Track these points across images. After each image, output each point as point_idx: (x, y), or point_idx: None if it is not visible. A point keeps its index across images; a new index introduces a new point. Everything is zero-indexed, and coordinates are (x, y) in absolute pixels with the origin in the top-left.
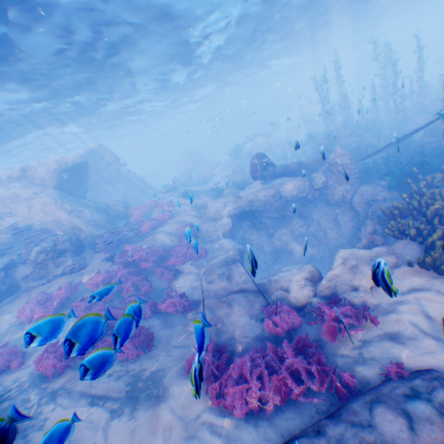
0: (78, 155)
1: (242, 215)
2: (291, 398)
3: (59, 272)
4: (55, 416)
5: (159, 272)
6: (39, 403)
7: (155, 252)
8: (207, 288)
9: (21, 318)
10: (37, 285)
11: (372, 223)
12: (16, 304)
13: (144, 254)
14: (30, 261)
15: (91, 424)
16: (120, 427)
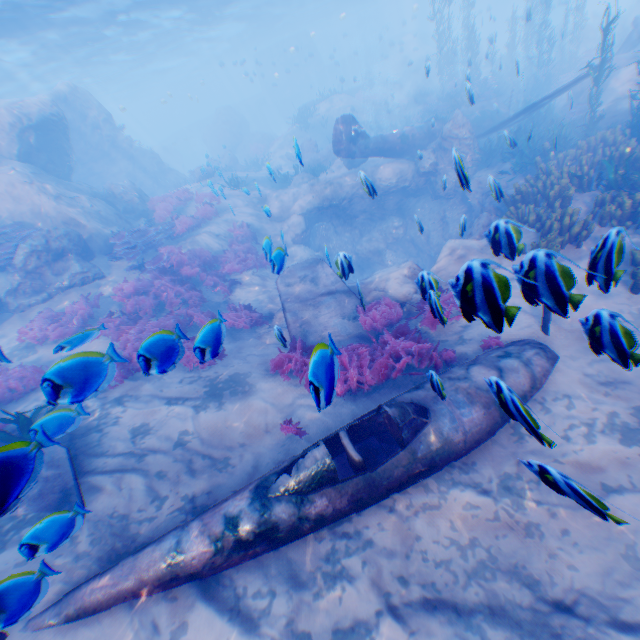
0: (46, 102)
1: (319, 213)
2: (389, 379)
3: (65, 284)
4: (128, 415)
5: (212, 284)
6: (102, 407)
7: (202, 258)
8: (286, 292)
9: (26, 341)
10: (33, 302)
11: (487, 214)
12: (9, 328)
13: (188, 259)
14: (14, 268)
15: (174, 417)
16: (209, 416)
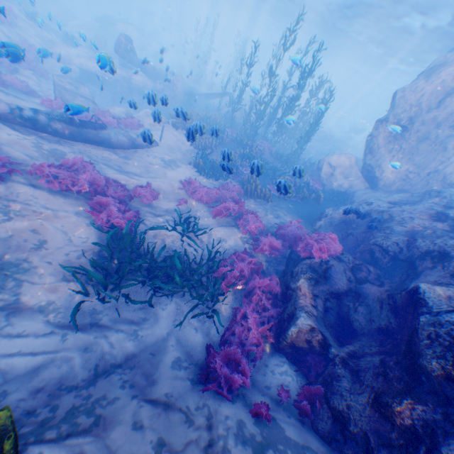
0: None
1: (93, 77)
2: None
3: None
4: None
5: None
6: None
7: None
8: (60, 84)
9: None
10: None
11: (170, 116)
12: None
13: None
14: None
15: None
16: (2, 95)
